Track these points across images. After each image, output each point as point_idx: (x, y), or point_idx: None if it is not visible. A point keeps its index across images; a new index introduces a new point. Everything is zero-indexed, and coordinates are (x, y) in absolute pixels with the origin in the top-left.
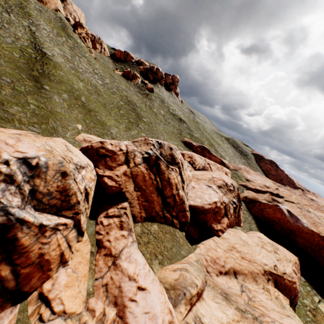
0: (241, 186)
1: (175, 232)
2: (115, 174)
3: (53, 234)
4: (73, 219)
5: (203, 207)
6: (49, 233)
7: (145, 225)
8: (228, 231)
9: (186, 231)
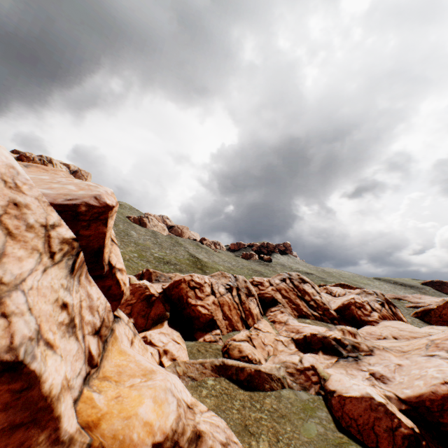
0: (410, 308)
1: (327, 324)
2: (266, 291)
3: (250, 301)
4: (255, 300)
5: (343, 304)
6: (249, 299)
7: (299, 319)
8: (382, 321)
9: (337, 324)
